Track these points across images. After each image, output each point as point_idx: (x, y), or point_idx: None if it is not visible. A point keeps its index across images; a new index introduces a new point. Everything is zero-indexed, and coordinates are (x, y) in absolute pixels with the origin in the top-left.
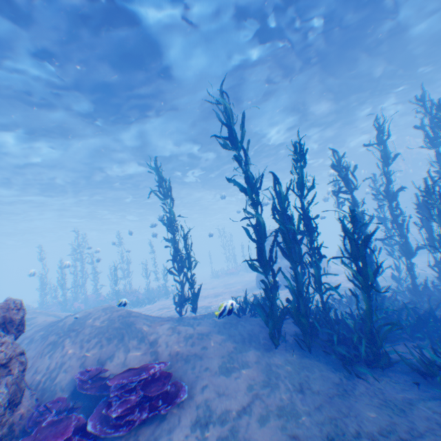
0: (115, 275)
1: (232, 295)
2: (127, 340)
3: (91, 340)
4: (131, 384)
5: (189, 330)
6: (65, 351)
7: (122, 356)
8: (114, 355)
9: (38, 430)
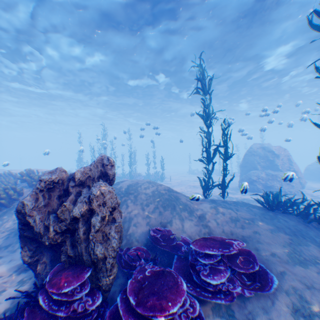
0: (129, 161)
1: (219, 190)
2: (179, 211)
3: (148, 204)
4: (217, 255)
5: (231, 213)
6: (128, 209)
7: (179, 223)
8: (171, 220)
9: (143, 277)
